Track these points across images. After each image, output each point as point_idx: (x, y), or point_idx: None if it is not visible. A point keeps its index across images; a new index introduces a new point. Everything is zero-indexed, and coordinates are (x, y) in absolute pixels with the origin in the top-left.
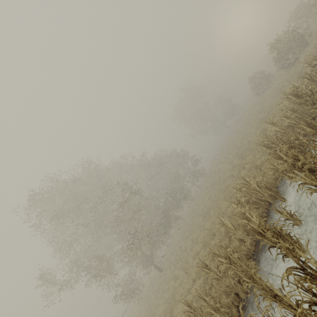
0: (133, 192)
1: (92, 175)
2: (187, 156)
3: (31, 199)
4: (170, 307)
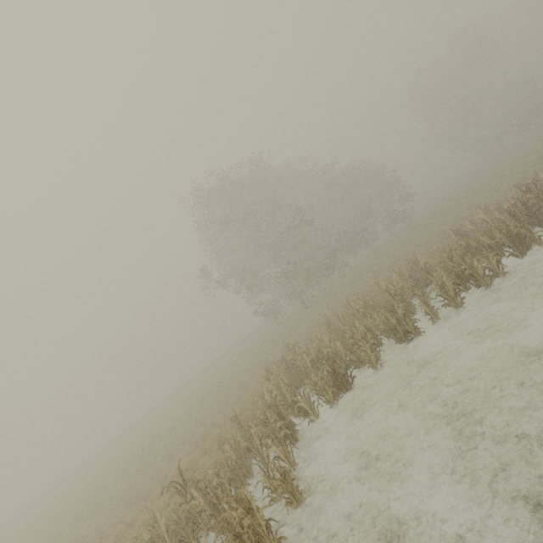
0: (305, 221)
1: (260, 181)
2: (397, 185)
3: (202, 197)
4: (310, 329)
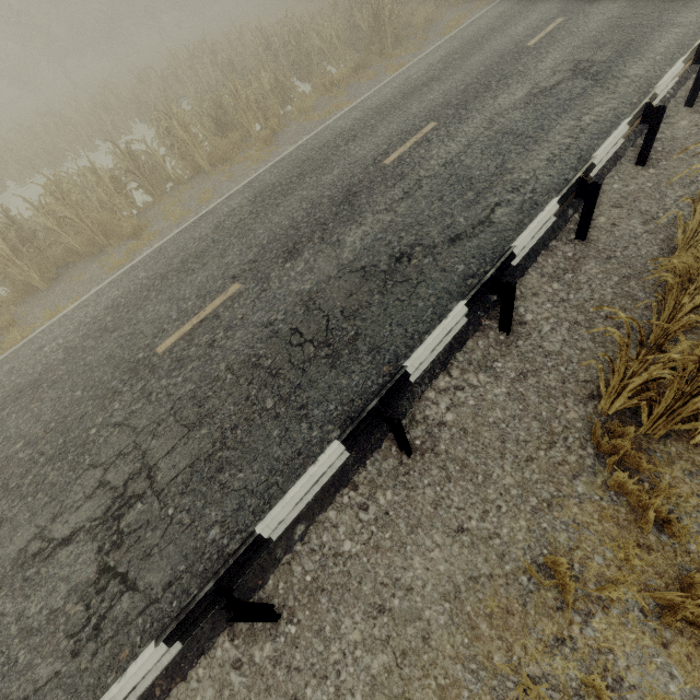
0: None
1: None
2: None
3: None
4: None
